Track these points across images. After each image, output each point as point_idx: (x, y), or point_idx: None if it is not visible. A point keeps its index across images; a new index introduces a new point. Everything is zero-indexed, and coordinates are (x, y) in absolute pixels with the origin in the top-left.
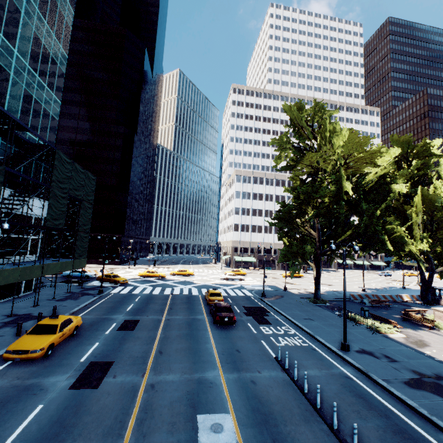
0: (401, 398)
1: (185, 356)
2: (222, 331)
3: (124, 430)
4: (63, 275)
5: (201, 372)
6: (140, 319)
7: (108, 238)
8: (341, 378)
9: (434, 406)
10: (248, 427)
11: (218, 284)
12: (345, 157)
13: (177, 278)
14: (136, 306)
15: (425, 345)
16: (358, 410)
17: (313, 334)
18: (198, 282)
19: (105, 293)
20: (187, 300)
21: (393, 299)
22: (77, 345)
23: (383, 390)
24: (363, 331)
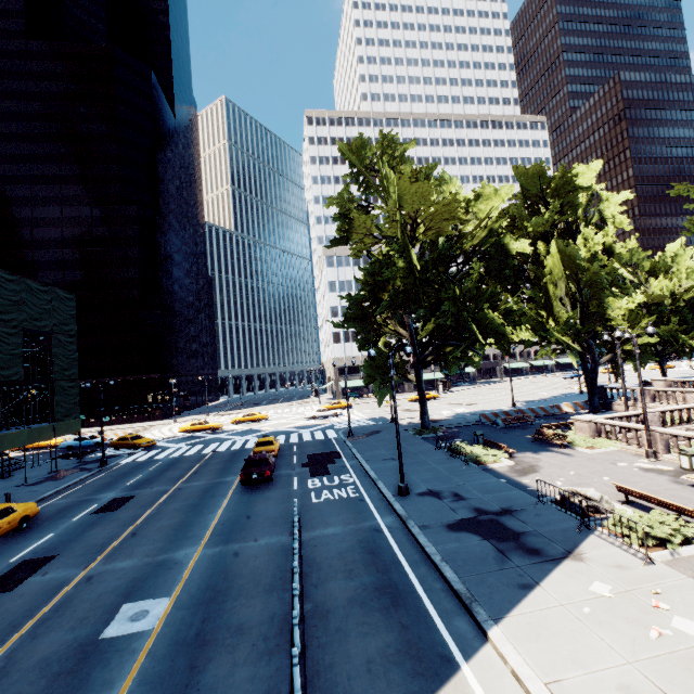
0: (423, 545)
1: (166, 534)
2: (247, 494)
3: (12, 635)
4: (61, 447)
5: (171, 552)
6: (137, 494)
7: (102, 384)
8: (366, 533)
9: (458, 550)
10: (183, 609)
11: (296, 428)
12: (409, 214)
13: (240, 427)
14: (145, 476)
15: (531, 472)
16: (352, 569)
17: (375, 480)
18: (267, 429)
19: (111, 464)
20: (230, 458)
21: (546, 412)
22: (19, 541)
23: (412, 539)
24: (455, 465)
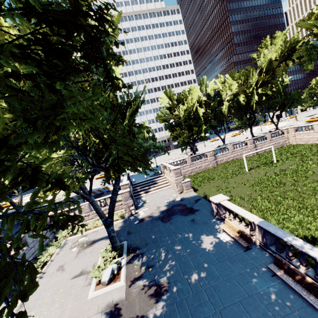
0: None
1: None
2: None
3: None
4: None
5: None
6: None
7: None
8: None
9: None
10: None
11: None
12: None
13: None
14: None
15: None
16: None
17: None
18: None
19: None
20: None
21: (101, 191)
22: None
23: None
24: None
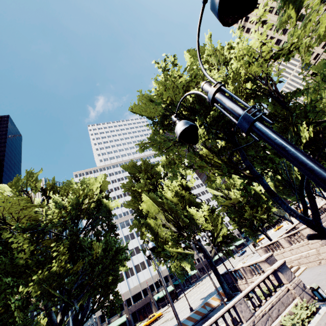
0: None
1: None
2: None
3: None
4: None
5: None
6: None
7: None
8: None
9: None
10: None
11: None
12: None
13: None
14: None
15: None
16: None
17: None
18: None
19: None
20: None
21: (201, 314)
22: None
23: None
24: None
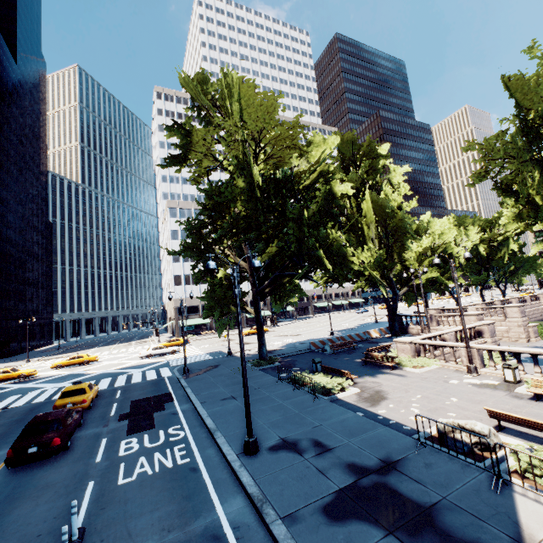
0: None
1: None
2: (11, 483)
3: None
4: None
5: None
6: None
7: None
8: None
9: None
10: None
11: (127, 368)
12: (253, 135)
13: (60, 372)
14: None
15: (381, 399)
16: None
17: (213, 431)
18: (93, 372)
19: None
20: (23, 416)
21: (361, 338)
22: None
23: None
24: (303, 398)
